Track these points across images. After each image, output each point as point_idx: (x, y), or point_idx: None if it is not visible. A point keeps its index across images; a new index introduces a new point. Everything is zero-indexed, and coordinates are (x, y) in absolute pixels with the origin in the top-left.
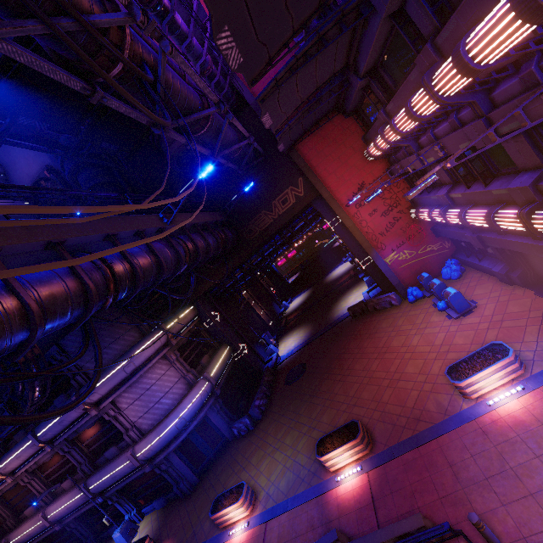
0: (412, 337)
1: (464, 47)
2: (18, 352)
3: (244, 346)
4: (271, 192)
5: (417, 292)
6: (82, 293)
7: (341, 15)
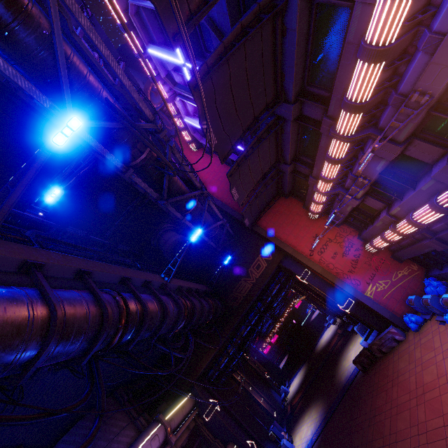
0: (442, 362)
1: (347, 99)
2: (27, 368)
3: (253, 444)
4: (246, 262)
5: (414, 317)
6: (98, 313)
7: (267, 126)
